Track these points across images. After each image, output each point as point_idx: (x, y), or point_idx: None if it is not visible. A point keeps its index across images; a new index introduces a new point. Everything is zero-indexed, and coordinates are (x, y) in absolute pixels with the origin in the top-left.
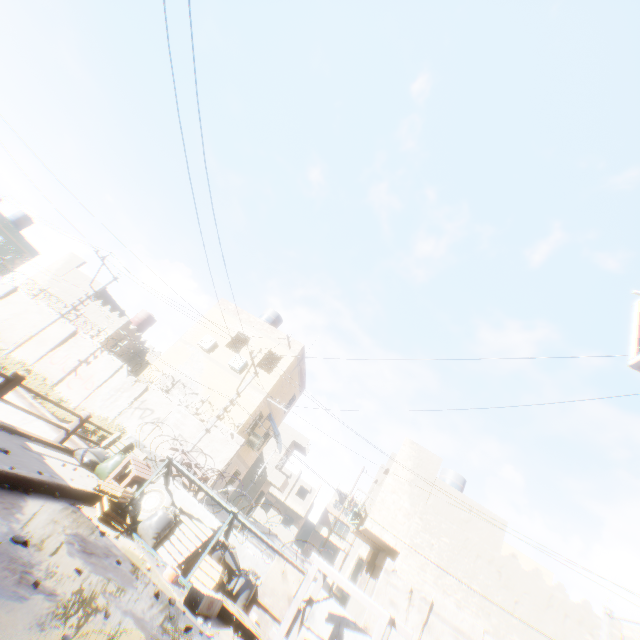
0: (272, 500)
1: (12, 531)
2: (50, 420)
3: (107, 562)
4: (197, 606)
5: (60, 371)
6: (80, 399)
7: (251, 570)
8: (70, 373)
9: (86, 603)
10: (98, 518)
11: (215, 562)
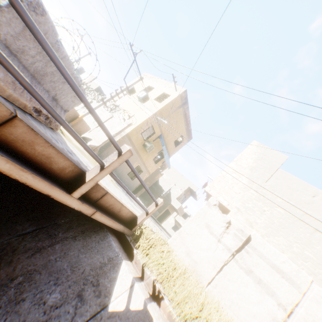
0: (178, 226)
1: None
2: None
3: None
4: None
5: None
6: None
7: None
8: None
9: None
10: None
11: None
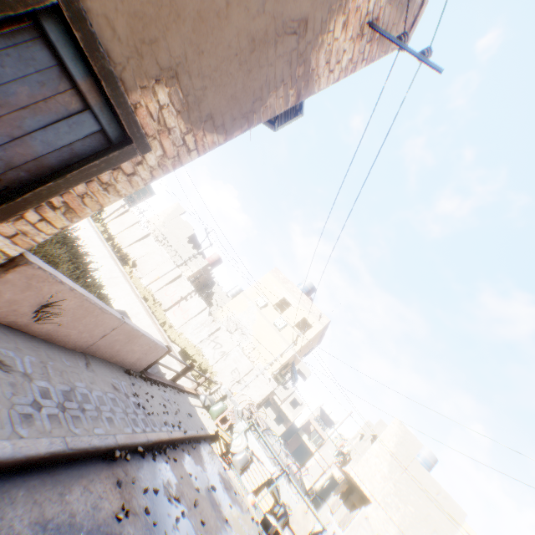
0: (271, 401)
1: (208, 479)
2: (194, 380)
3: (233, 494)
4: (268, 528)
5: (169, 301)
6: (179, 324)
7: (287, 504)
8: (175, 304)
9: (239, 530)
10: (219, 454)
11: (270, 494)
